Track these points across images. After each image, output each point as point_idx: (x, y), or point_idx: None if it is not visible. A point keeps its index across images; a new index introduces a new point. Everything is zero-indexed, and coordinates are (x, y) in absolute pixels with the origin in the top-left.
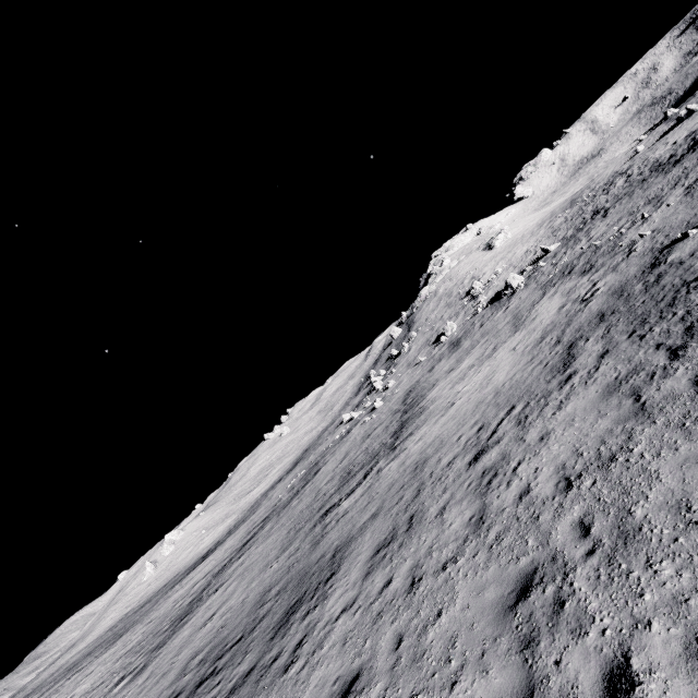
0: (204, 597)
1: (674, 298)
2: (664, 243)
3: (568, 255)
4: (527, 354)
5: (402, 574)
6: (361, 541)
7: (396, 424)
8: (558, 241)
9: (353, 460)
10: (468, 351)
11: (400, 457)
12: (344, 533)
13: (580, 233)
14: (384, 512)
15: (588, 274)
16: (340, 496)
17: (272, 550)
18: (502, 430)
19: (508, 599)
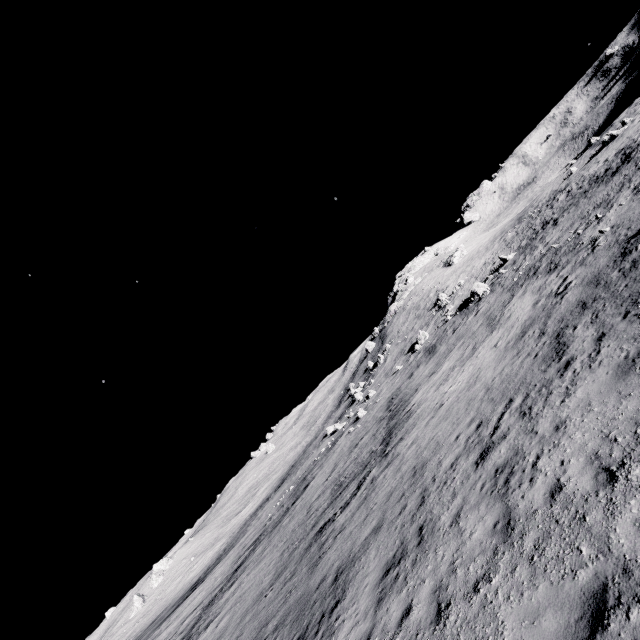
0: (194, 635)
1: None
2: (628, 234)
3: (528, 260)
4: (511, 349)
5: (424, 599)
6: (365, 560)
7: (383, 431)
8: (514, 251)
9: (343, 471)
10: (446, 355)
11: (394, 463)
12: (344, 552)
13: (535, 242)
14: (387, 524)
15: (555, 271)
16: (334, 510)
17: (265, 575)
18: (505, 424)
19: (578, 629)
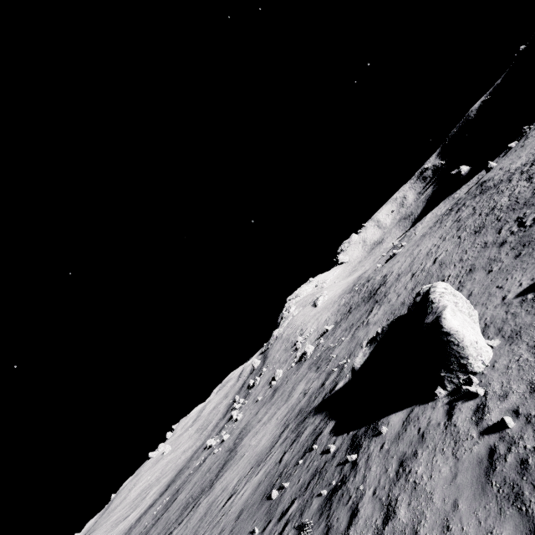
0: None
1: (307, 416)
2: (331, 370)
3: (326, 344)
4: (276, 427)
5: None
6: None
7: (222, 463)
8: (334, 323)
9: (194, 492)
10: (271, 406)
11: (210, 495)
12: None
13: (338, 325)
14: None
15: (316, 371)
16: (176, 525)
17: None
18: (240, 484)
19: None
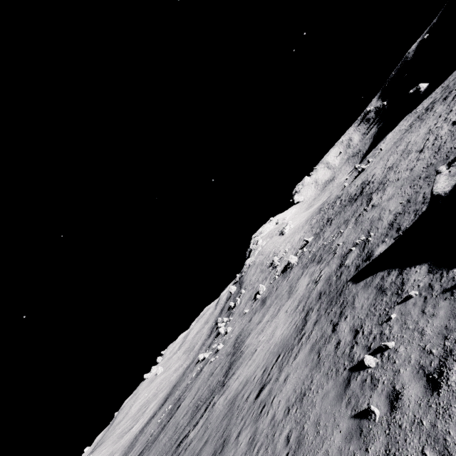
0: None
1: (342, 290)
2: (345, 252)
3: (315, 247)
4: (290, 317)
5: None
6: None
7: (227, 365)
8: (313, 235)
9: (201, 396)
10: (268, 309)
11: (226, 393)
12: None
13: (321, 233)
14: (211, 438)
15: (319, 264)
16: (190, 428)
17: None
18: (272, 372)
19: None
